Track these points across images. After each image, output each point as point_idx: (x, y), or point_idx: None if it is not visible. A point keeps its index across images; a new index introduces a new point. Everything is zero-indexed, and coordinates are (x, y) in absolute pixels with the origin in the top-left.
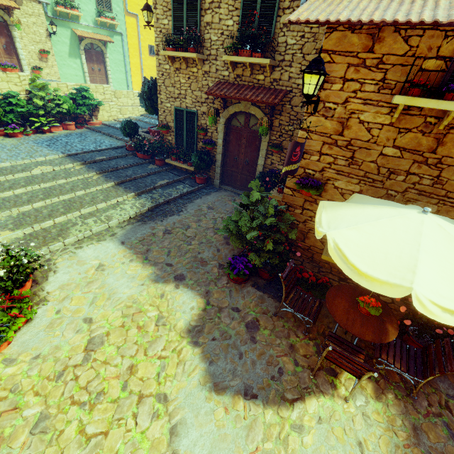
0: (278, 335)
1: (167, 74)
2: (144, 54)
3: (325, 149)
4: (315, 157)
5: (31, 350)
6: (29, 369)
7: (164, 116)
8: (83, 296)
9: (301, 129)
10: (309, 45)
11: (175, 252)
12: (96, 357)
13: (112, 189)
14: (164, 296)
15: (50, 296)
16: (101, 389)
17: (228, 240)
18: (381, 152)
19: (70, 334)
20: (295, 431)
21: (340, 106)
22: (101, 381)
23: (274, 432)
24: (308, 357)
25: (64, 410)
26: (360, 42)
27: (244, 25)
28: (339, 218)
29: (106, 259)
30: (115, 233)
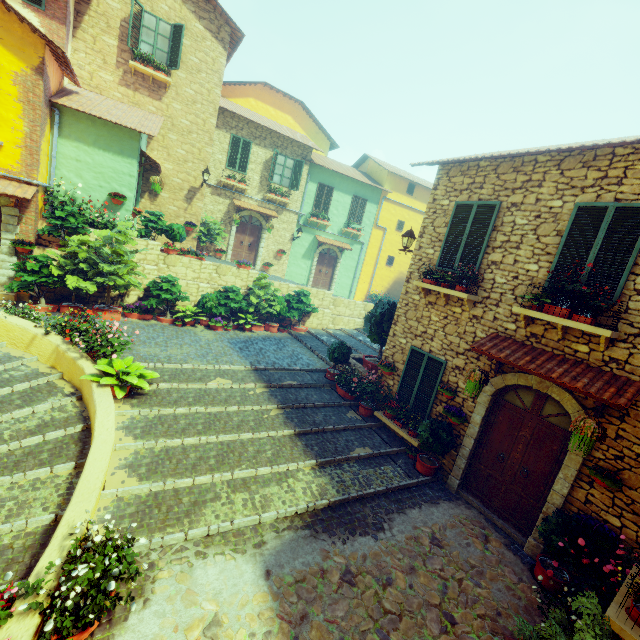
0: None
1: (413, 304)
2: (380, 264)
3: None
4: None
5: None
6: None
7: (392, 352)
8: None
9: None
10: None
11: None
12: None
13: (288, 442)
14: None
15: None
16: None
17: None
18: None
19: None
20: None
21: None
22: None
23: None
24: None
25: None
26: None
27: (558, 274)
28: None
29: (229, 606)
30: (264, 542)
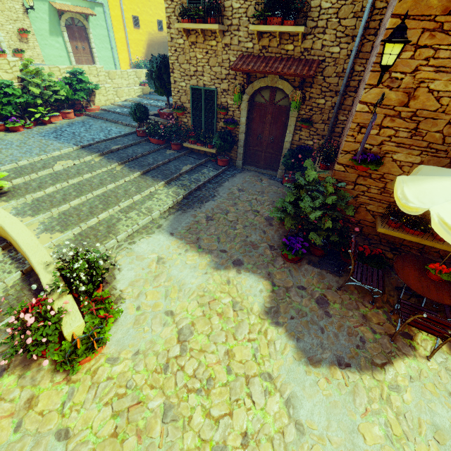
0: (348, 307)
1: (180, 49)
2: (128, 27)
3: (387, 122)
4: (374, 131)
5: (128, 347)
6: (135, 365)
7: (179, 97)
8: (155, 291)
9: (361, 102)
10: (346, 8)
11: (224, 238)
12: (192, 346)
13: (140, 180)
14: (231, 282)
15: (125, 294)
16: (208, 375)
17: (270, 221)
18: (448, 121)
19: (158, 328)
20: (394, 391)
21: (408, 75)
22: (205, 368)
23: (376, 394)
24: (381, 324)
25: (183, 398)
26: (440, 3)
27: None
28: (427, 192)
29: (162, 251)
30: (161, 225)
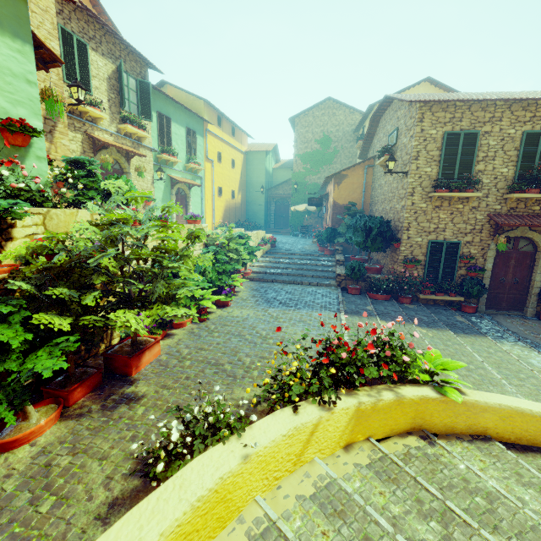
0: None
1: (421, 211)
2: (214, 196)
3: None
4: None
5: None
6: None
7: (410, 251)
8: None
9: None
10: None
11: None
12: None
13: (465, 338)
14: None
15: None
16: None
17: None
18: None
19: None
20: None
21: None
22: None
23: None
24: None
25: None
26: None
27: (521, 172)
28: None
29: None
30: None
